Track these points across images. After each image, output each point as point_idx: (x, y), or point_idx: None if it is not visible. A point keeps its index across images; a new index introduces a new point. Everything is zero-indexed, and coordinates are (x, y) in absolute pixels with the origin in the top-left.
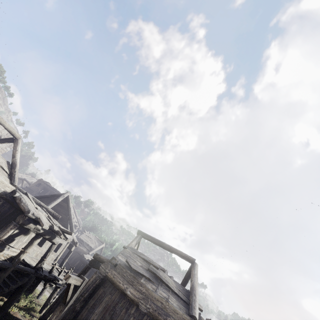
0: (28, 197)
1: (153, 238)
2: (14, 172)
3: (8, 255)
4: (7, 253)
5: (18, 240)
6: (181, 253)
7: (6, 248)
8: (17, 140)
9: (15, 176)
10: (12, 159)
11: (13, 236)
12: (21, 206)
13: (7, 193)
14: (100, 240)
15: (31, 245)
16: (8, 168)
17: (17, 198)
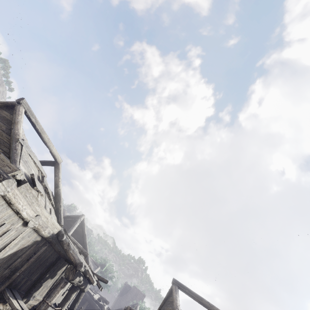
0: (67, 236)
1: (191, 291)
2: (60, 207)
3: (30, 305)
4: (30, 303)
5: (44, 286)
6: None
7: (31, 297)
8: (59, 164)
9: (61, 212)
10: (56, 189)
11: (41, 282)
12: (70, 254)
13: (54, 235)
14: (95, 262)
15: (69, 301)
16: (53, 202)
17: (64, 243)
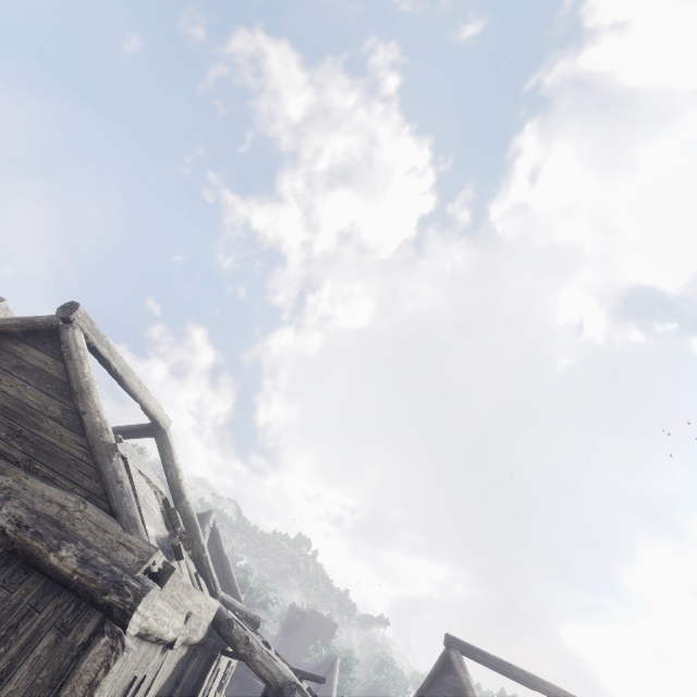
0: (227, 608)
1: (487, 656)
2: (203, 550)
3: None
4: None
5: None
6: (555, 690)
7: None
8: (165, 433)
9: (208, 563)
10: (180, 505)
11: None
12: (258, 665)
13: (209, 626)
14: None
15: None
16: None
17: (237, 639)
